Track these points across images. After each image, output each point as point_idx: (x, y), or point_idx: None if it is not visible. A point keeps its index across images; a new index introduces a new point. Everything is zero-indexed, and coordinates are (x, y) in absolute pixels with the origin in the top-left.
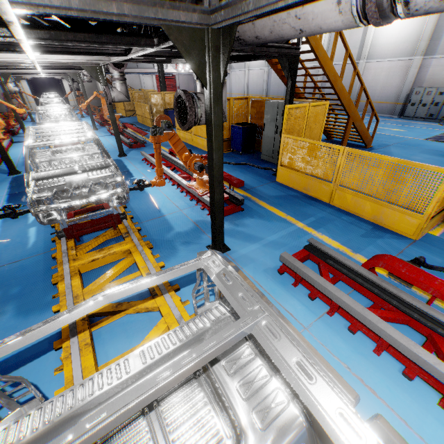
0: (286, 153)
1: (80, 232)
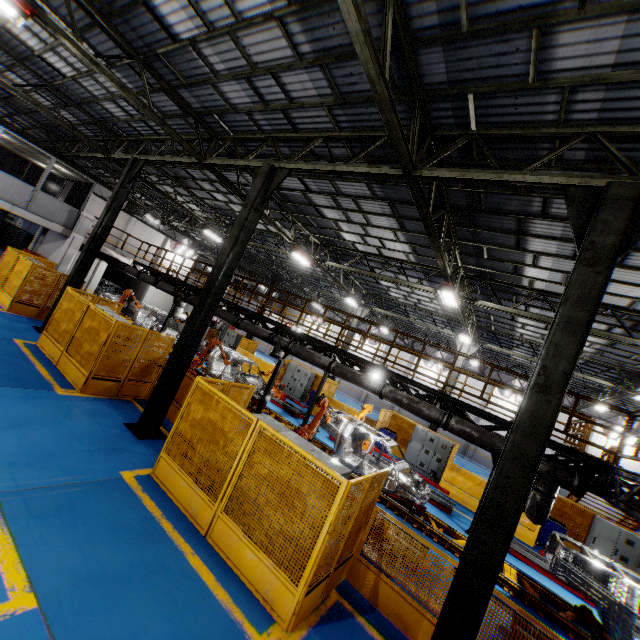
0: None
1: None
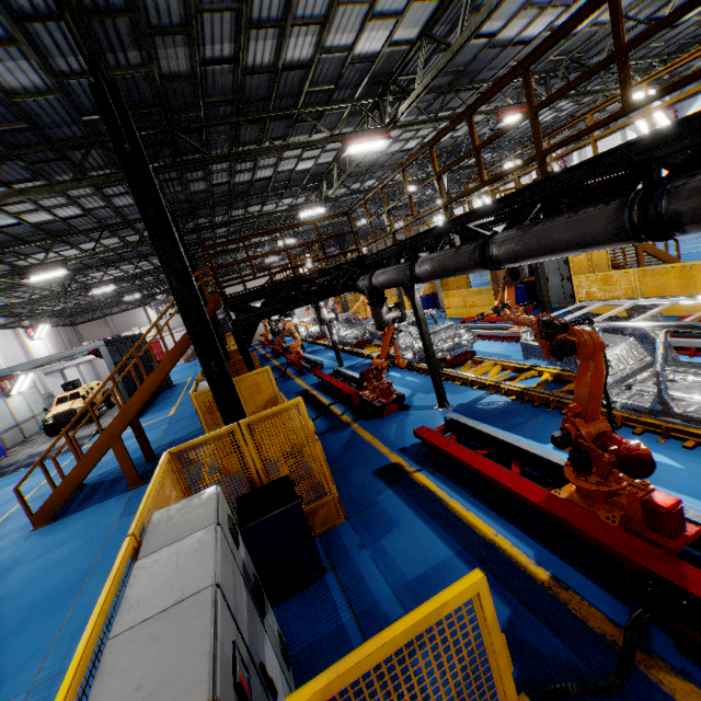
0: (581, 290)
1: (456, 362)
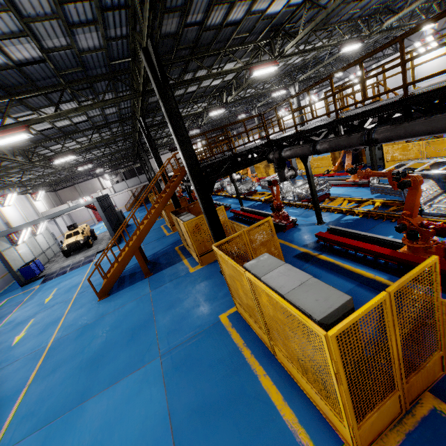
0: (388, 155)
1: (320, 199)
